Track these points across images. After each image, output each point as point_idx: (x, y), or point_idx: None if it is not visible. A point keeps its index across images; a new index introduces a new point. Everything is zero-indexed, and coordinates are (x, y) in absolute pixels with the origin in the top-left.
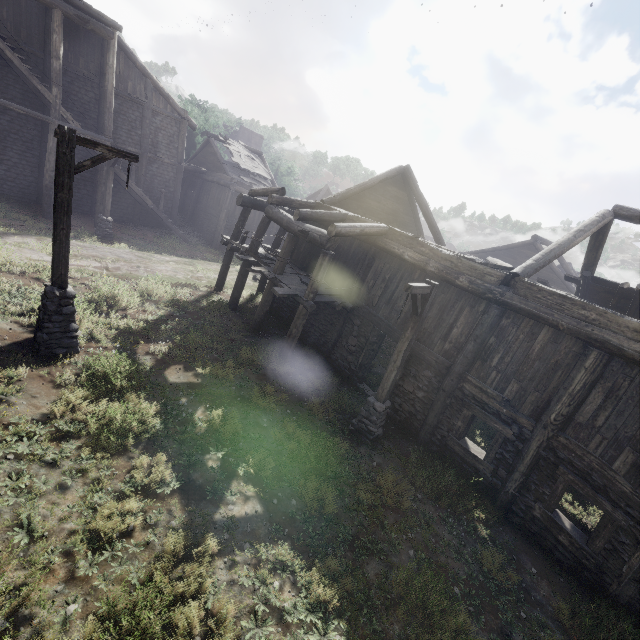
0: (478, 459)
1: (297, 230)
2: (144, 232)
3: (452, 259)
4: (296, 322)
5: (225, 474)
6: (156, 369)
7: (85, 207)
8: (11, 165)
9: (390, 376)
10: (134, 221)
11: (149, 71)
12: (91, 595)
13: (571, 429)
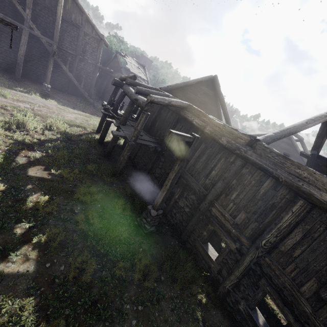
0: (211, 259)
1: (133, 98)
2: (72, 98)
3: (220, 126)
4: (123, 153)
5: (21, 239)
6: (24, 166)
7: (42, 80)
8: (3, 50)
9: (162, 194)
10: (68, 91)
11: (85, 10)
12: None
13: (275, 254)
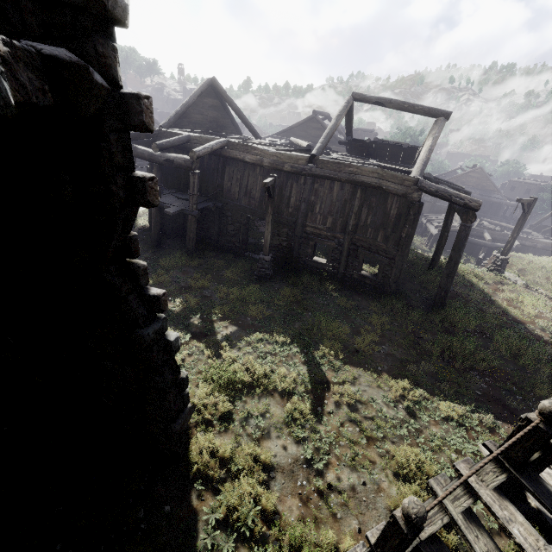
0: (324, 264)
1: (162, 160)
2: None
3: (277, 154)
4: (191, 228)
5: (208, 322)
6: None
7: None
8: None
9: (267, 239)
10: None
11: None
12: (191, 381)
13: (359, 230)
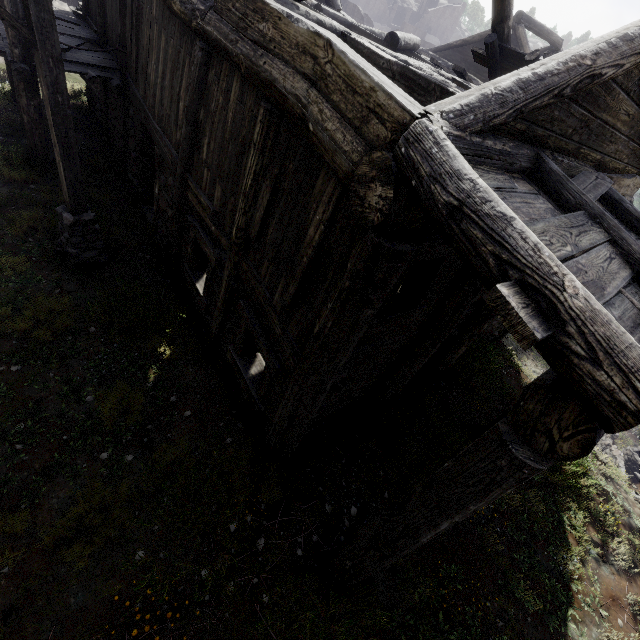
0: (199, 294)
1: None
2: None
3: None
4: (21, 103)
5: None
6: None
7: None
8: None
9: (61, 171)
10: None
11: None
12: None
13: (252, 250)
